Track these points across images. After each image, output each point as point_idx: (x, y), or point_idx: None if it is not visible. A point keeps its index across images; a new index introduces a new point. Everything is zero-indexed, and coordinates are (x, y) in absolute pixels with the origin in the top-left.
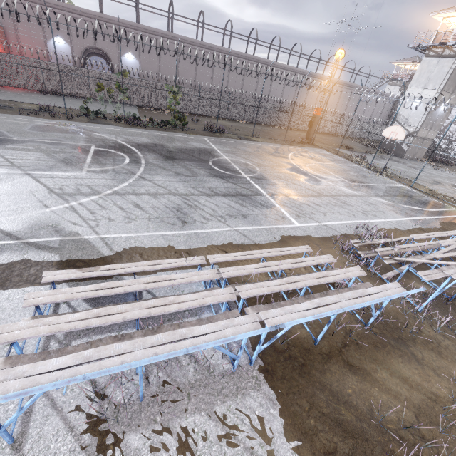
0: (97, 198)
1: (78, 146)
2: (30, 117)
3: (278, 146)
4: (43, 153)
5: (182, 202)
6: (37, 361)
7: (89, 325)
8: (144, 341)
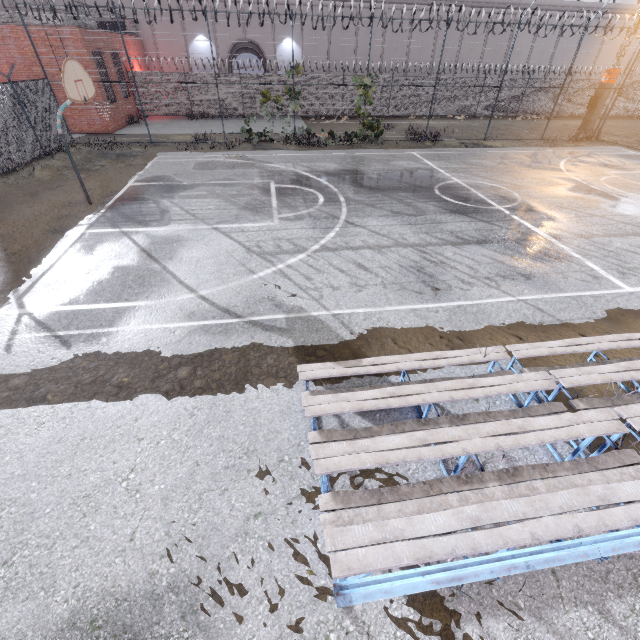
0: (306, 257)
1: (254, 185)
2: (190, 153)
3: (534, 151)
4: (221, 199)
5: (419, 258)
6: (372, 503)
7: (421, 457)
8: (545, 501)
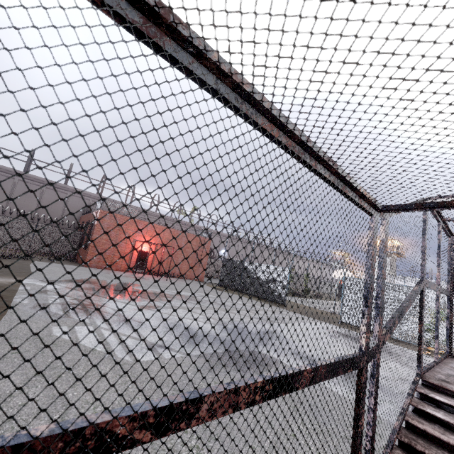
0: None
1: None
2: None
3: None
4: None
5: None
6: None
7: None
8: None
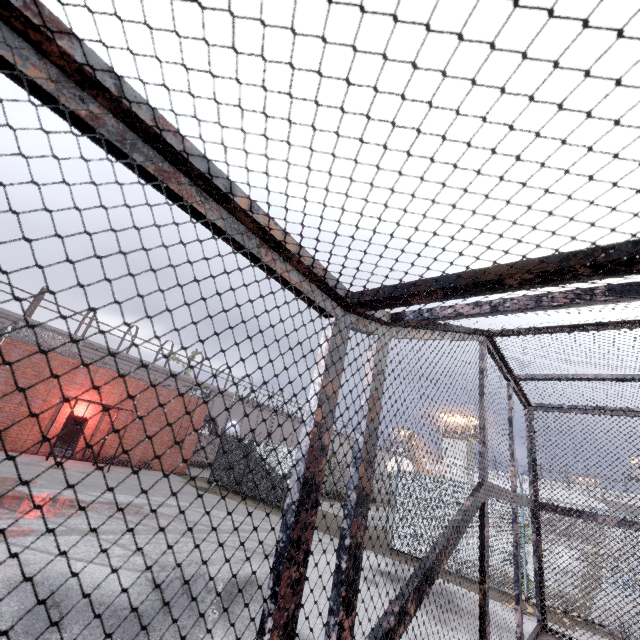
0: None
1: None
2: None
3: None
4: None
5: None
6: None
7: None
8: None
